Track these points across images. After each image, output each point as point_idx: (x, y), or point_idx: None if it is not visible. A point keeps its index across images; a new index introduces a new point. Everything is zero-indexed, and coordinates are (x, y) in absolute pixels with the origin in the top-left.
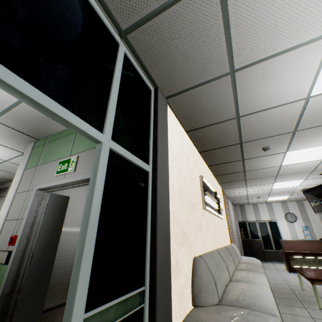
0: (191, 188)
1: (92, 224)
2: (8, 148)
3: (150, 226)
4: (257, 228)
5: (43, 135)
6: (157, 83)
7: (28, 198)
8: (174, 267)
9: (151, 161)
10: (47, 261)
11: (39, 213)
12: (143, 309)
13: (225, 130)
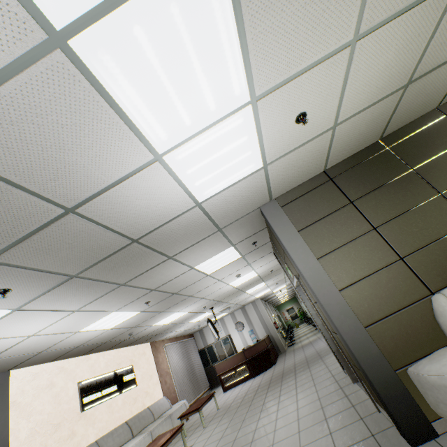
0: (56, 410)
1: None
2: None
3: None
4: (215, 350)
5: None
6: None
7: None
8: None
9: None
10: None
11: None
12: None
13: (80, 349)
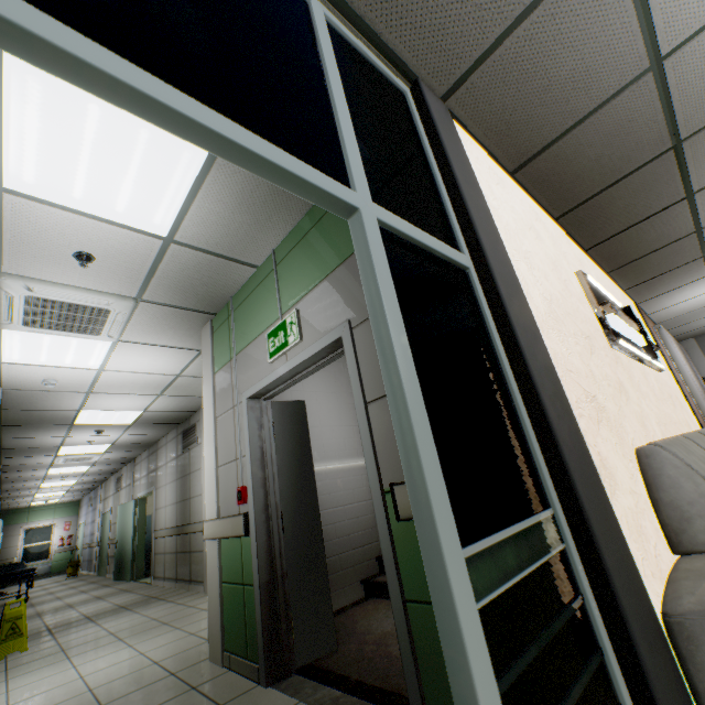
0: (569, 301)
1: (407, 374)
2: (174, 350)
3: (515, 382)
4: None
5: (219, 302)
6: (413, 67)
7: (239, 420)
8: (601, 471)
9: (463, 246)
10: (308, 524)
11: (265, 440)
12: (566, 556)
13: (620, 122)
